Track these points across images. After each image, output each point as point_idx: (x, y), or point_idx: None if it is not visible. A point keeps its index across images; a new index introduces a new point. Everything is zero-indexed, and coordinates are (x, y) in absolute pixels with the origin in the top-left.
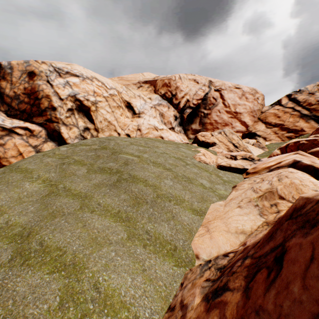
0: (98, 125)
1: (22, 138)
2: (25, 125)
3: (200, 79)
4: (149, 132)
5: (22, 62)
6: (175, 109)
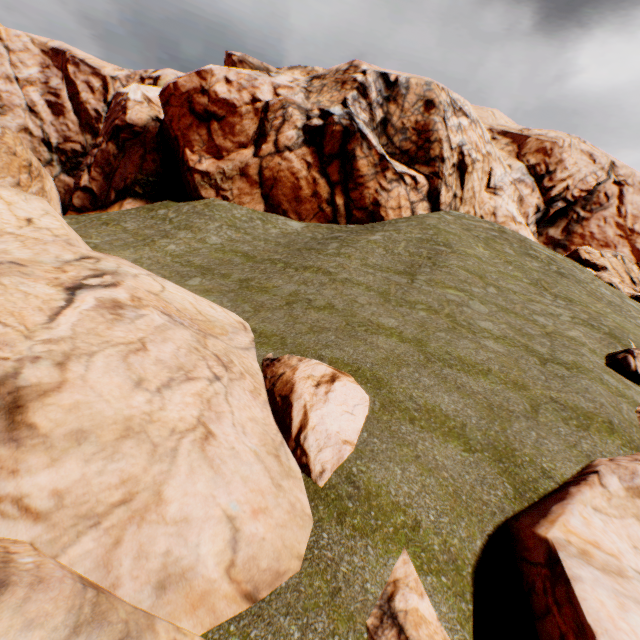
0: (464, 195)
1: (405, 189)
2: (411, 173)
3: (600, 156)
4: (505, 222)
5: (422, 83)
6: (541, 197)
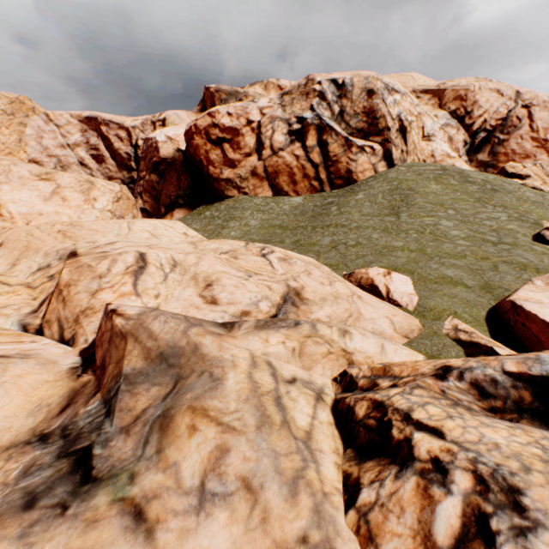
0: (408, 148)
1: (366, 156)
2: (369, 144)
3: (506, 90)
4: (442, 159)
5: (362, 79)
6: (465, 133)
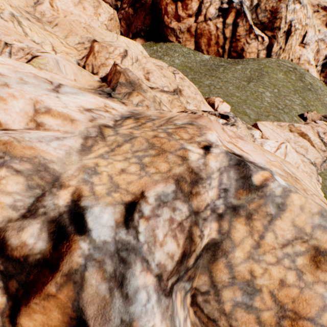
0: (285, 48)
1: (257, 43)
2: (262, 35)
3: None
4: (303, 63)
5: None
6: None
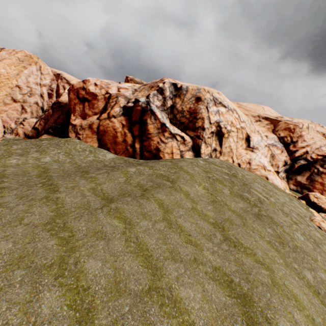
0: (223, 150)
1: (177, 143)
2: (182, 134)
3: None
4: (257, 168)
5: (195, 88)
6: (288, 156)
